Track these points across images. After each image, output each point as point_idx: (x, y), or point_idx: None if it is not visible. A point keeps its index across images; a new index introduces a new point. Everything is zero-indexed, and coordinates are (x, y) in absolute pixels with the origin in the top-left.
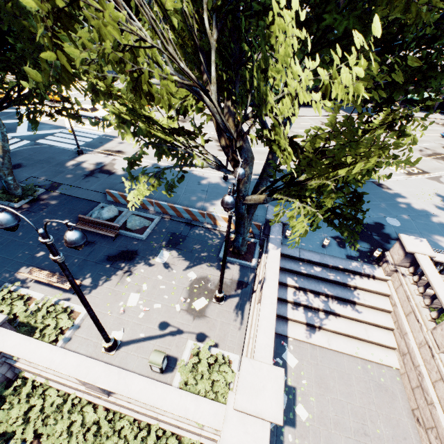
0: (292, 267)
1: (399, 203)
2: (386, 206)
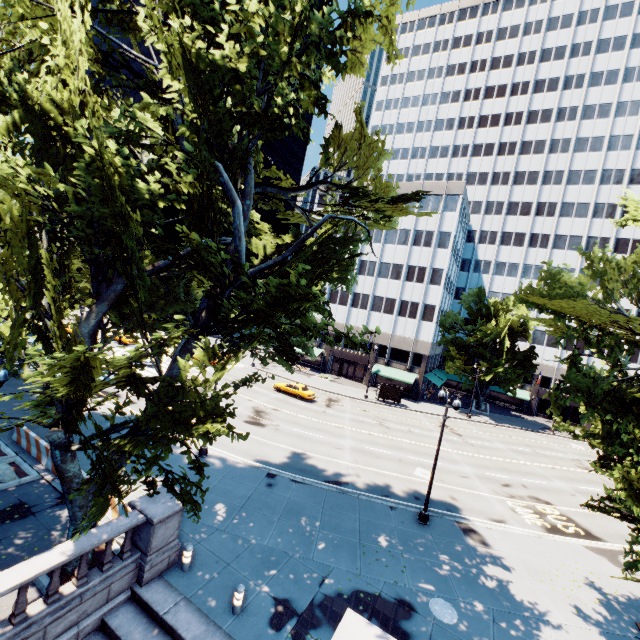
0: (130, 635)
1: (488, 576)
2: (451, 572)
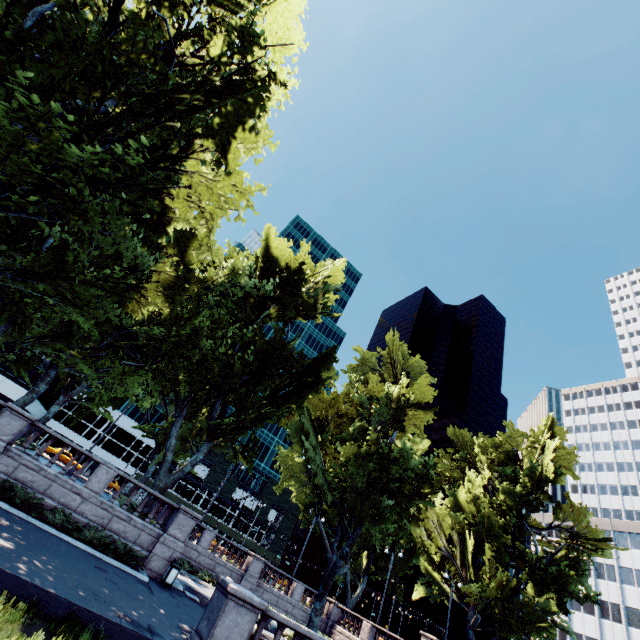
0: None
1: None
2: None
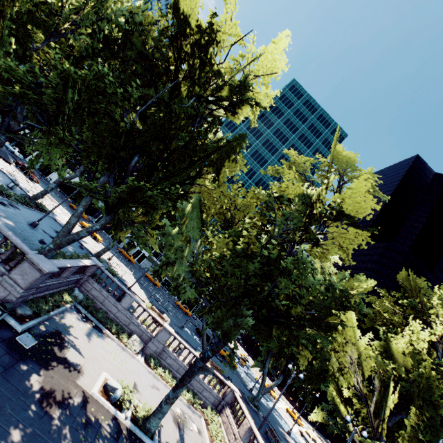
0: None
1: None
2: None
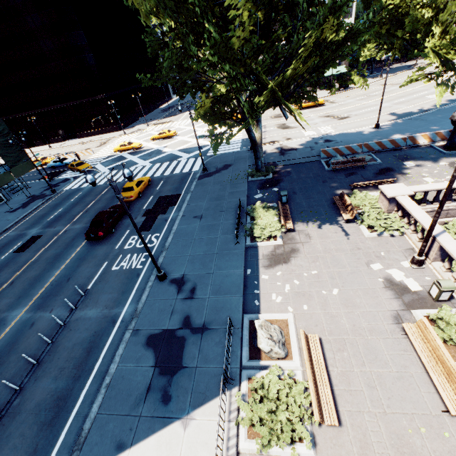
0: None
1: None
2: None
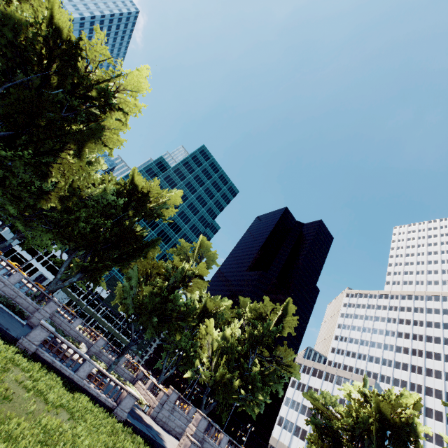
0: None
1: None
2: None
